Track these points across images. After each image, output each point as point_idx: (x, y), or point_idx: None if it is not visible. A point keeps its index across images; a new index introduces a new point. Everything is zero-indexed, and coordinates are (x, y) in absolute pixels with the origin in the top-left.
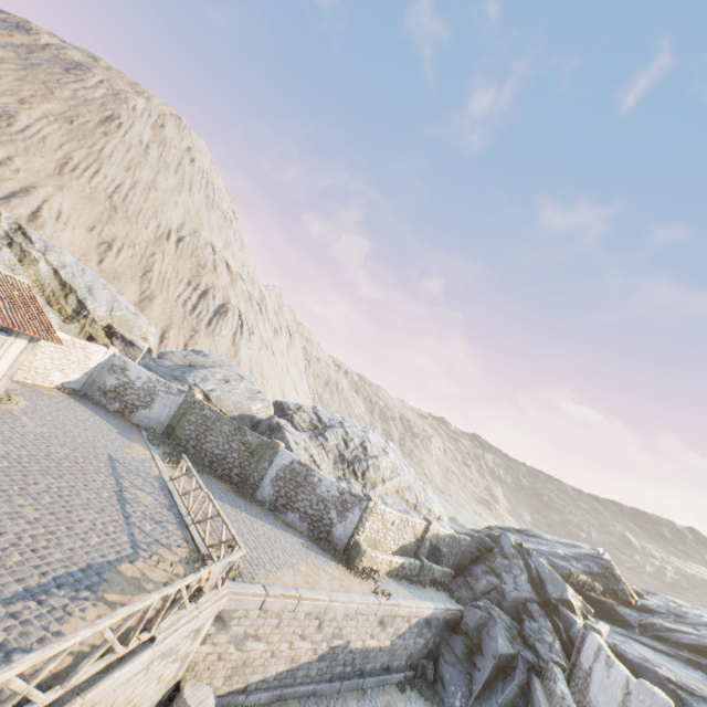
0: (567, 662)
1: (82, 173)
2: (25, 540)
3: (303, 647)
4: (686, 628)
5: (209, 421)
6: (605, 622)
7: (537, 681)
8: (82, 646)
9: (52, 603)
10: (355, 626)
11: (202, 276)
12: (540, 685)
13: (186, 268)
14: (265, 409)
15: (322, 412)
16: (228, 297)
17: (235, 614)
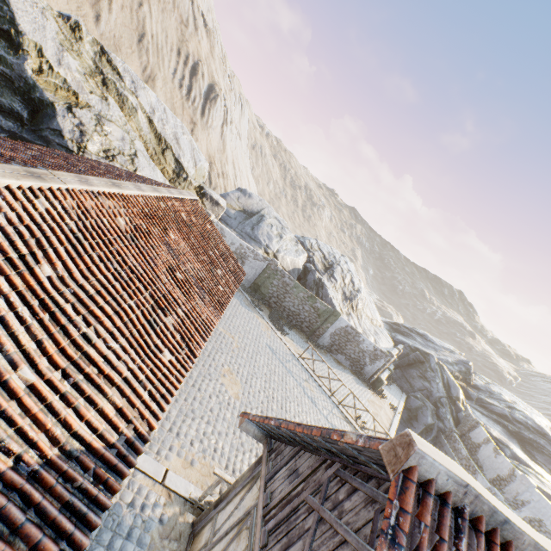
0: (455, 428)
1: None
2: None
3: None
4: (495, 401)
5: (288, 287)
6: None
7: (443, 437)
8: None
9: None
10: None
11: (187, 41)
12: (445, 440)
13: (171, 28)
14: (304, 259)
15: (321, 246)
16: (212, 74)
17: None
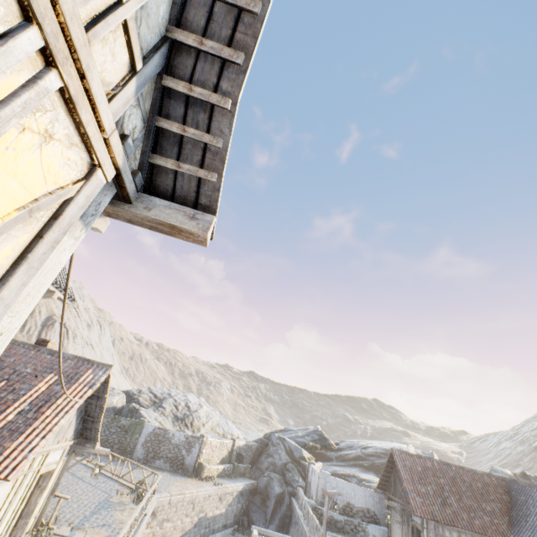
0: (305, 485)
1: None
2: (69, 500)
3: (187, 521)
4: (353, 451)
5: None
6: (322, 462)
7: (293, 498)
8: (126, 520)
9: (104, 513)
10: (208, 504)
11: None
12: (295, 499)
13: None
14: (121, 399)
15: (155, 390)
16: (51, 310)
17: (159, 509)
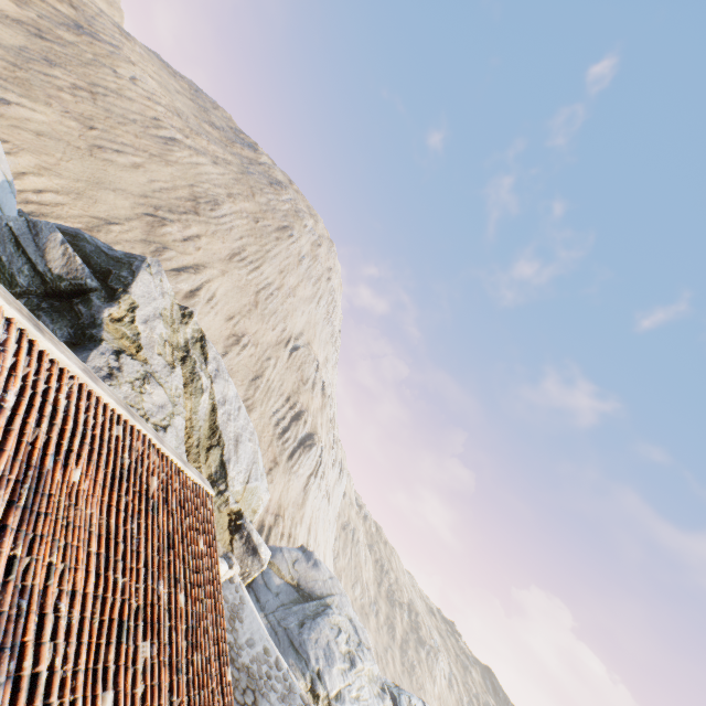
0: None
1: (246, 265)
2: None
3: None
4: None
5: None
6: None
7: None
8: None
9: None
10: None
11: (301, 393)
12: None
13: (290, 381)
14: None
15: None
16: (315, 425)
17: None
